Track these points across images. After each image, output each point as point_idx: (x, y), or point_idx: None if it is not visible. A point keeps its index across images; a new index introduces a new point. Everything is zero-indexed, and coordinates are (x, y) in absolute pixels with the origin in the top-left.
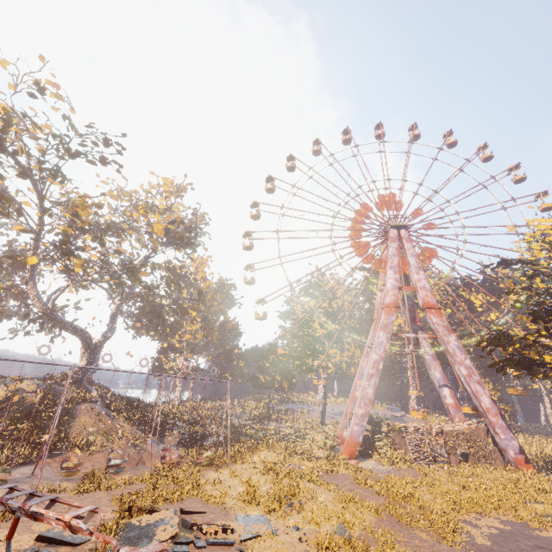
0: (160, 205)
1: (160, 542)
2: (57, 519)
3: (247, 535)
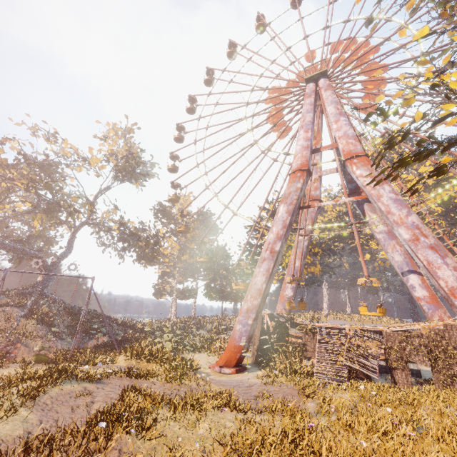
0: (109, 147)
1: None
2: None
3: None
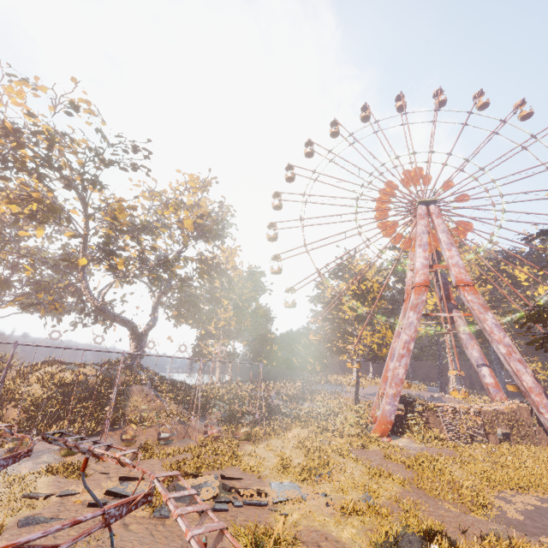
0: (188, 201)
1: (204, 500)
2: (120, 479)
3: (279, 498)
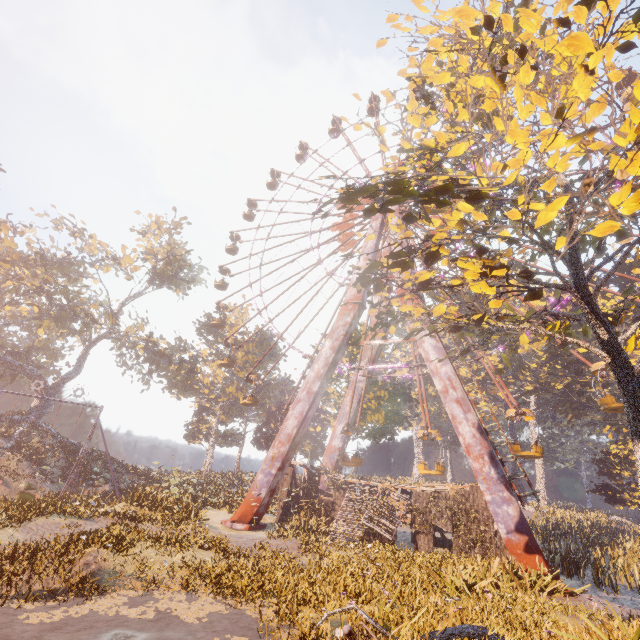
0: (148, 244)
1: None
2: None
3: None
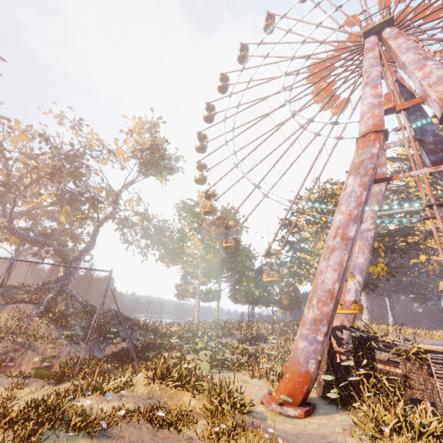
0: (134, 141)
1: None
2: None
3: None
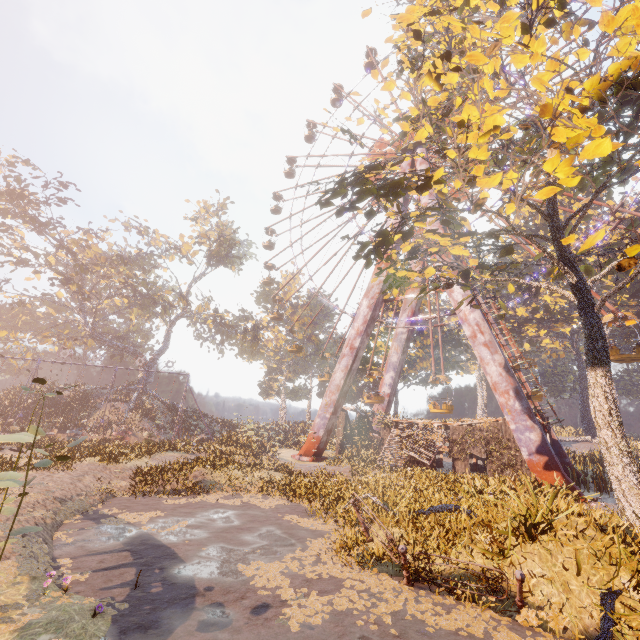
0: (201, 229)
1: None
2: None
3: None
